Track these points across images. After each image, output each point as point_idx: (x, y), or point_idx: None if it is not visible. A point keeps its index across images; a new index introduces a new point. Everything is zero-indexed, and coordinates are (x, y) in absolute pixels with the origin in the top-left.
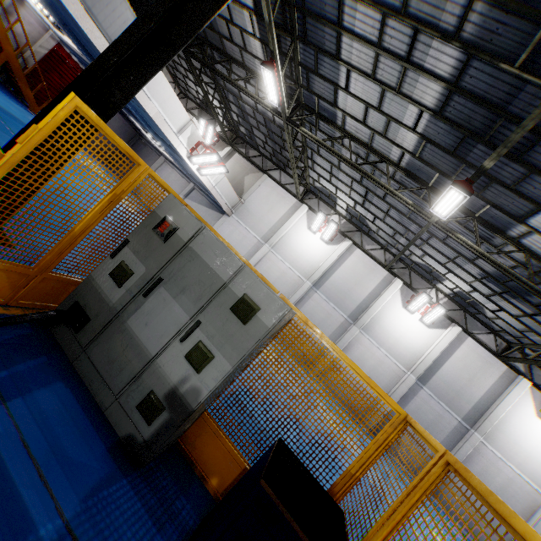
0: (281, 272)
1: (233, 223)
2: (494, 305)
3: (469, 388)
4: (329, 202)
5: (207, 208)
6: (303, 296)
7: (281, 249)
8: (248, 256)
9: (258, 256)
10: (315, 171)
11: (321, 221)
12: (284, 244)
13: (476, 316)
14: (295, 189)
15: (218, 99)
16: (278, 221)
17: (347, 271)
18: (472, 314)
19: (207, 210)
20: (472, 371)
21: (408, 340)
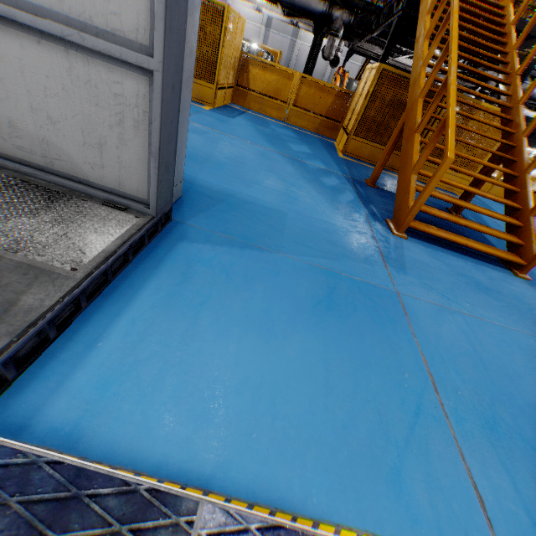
0: None
1: None
2: None
3: None
4: None
5: None
6: None
7: None
8: None
9: None
10: None
11: None
12: None
13: None
14: None
15: None
16: None
17: None
18: None
19: None
20: None
21: None
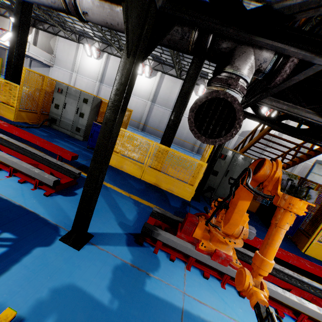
0: (86, 83)
1: (56, 70)
2: (158, 53)
3: (171, 96)
4: (90, 37)
5: (42, 68)
6: (99, 89)
7: (81, 72)
8: (69, 83)
9: (73, 80)
10: (68, 21)
11: (89, 49)
12: (81, 69)
13: (166, 64)
14: (74, 38)
15: (7, 0)
16: (74, 58)
17: (111, 69)
18: (164, 63)
19: (42, 69)
20: (170, 89)
21: (144, 88)
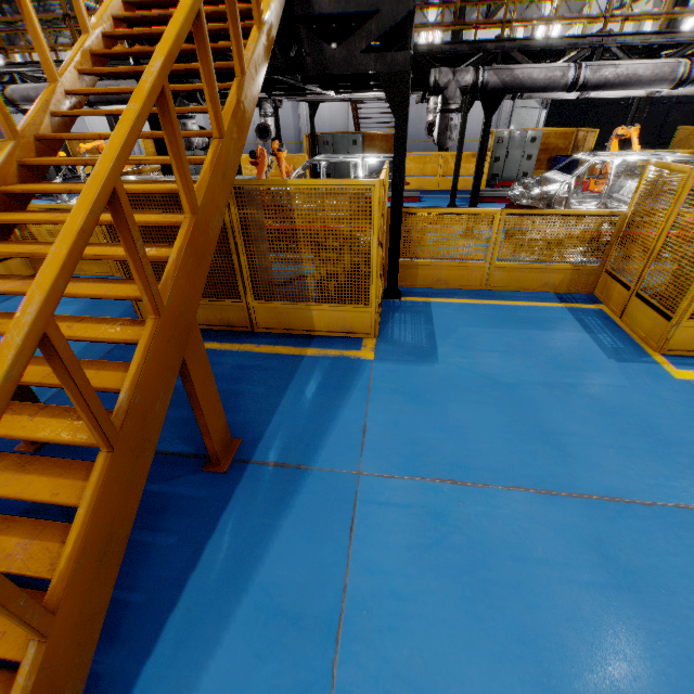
0: None
1: None
2: None
3: None
4: None
5: None
6: None
7: None
8: None
9: None
10: None
11: None
12: None
13: None
14: None
15: None
16: None
17: None
18: None
19: None
20: None
21: None
